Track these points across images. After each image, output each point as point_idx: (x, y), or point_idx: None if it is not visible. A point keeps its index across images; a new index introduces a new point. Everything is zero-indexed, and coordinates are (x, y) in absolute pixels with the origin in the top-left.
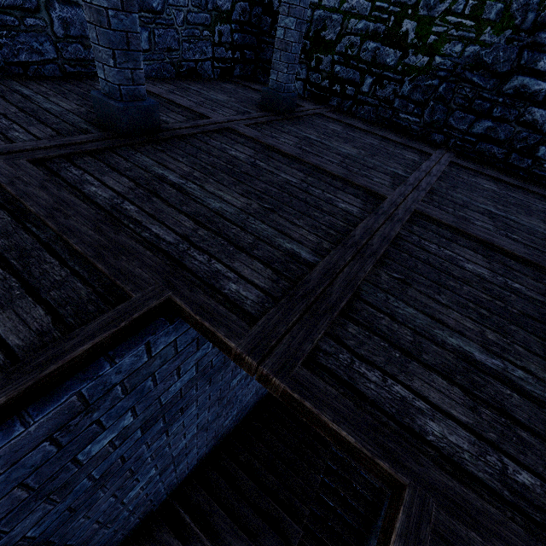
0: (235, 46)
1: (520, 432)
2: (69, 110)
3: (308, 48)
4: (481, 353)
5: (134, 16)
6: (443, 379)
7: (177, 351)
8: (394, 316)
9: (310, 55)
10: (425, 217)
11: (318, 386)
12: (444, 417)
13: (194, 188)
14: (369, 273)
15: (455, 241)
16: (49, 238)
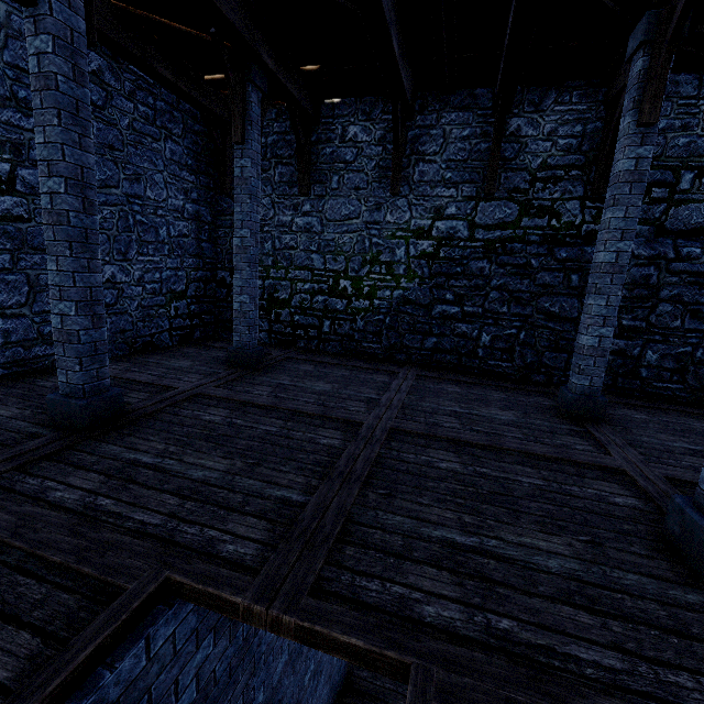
0: (193, 314)
1: (498, 590)
2: (10, 416)
3: (265, 306)
4: (461, 536)
5: (103, 330)
6: (432, 568)
7: (175, 651)
8: (385, 527)
9: (269, 311)
10: (401, 432)
11: (325, 609)
12: (437, 599)
13: (172, 463)
14: (358, 496)
15: (430, 446)
16: (18, 559)
